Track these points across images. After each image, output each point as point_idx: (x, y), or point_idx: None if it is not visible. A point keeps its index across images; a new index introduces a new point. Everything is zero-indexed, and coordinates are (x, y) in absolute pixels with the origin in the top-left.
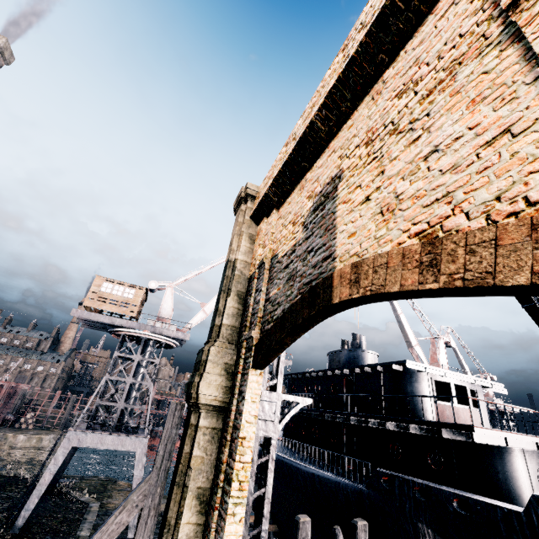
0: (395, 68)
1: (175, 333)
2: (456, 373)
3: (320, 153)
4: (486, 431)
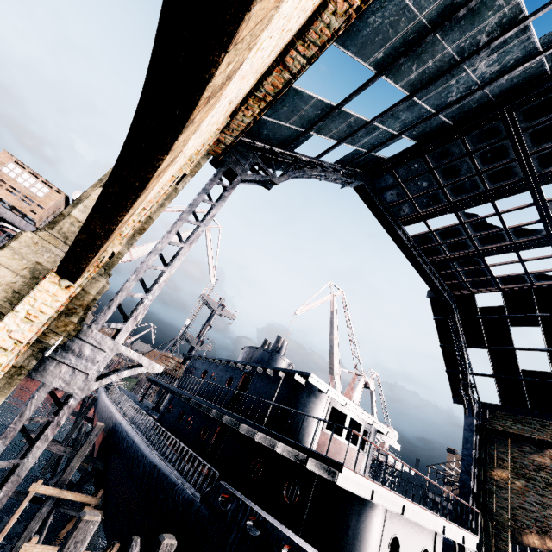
0: None
1: None
2: (357, 407)
3: None
4: (355, 476)
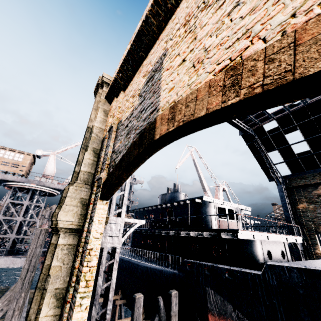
0: None
1: (56, 186)
2: (228, 202)
3: (153, 45)
4: (244, 232)
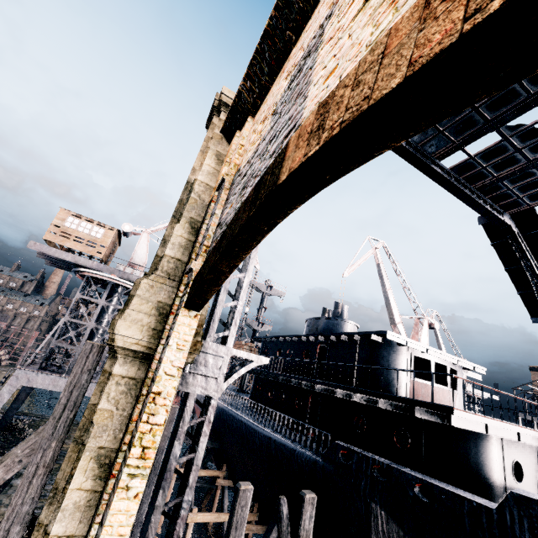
0: None
1: None
2: (438, 351)
3: (312, 12)
4: (466, 415)
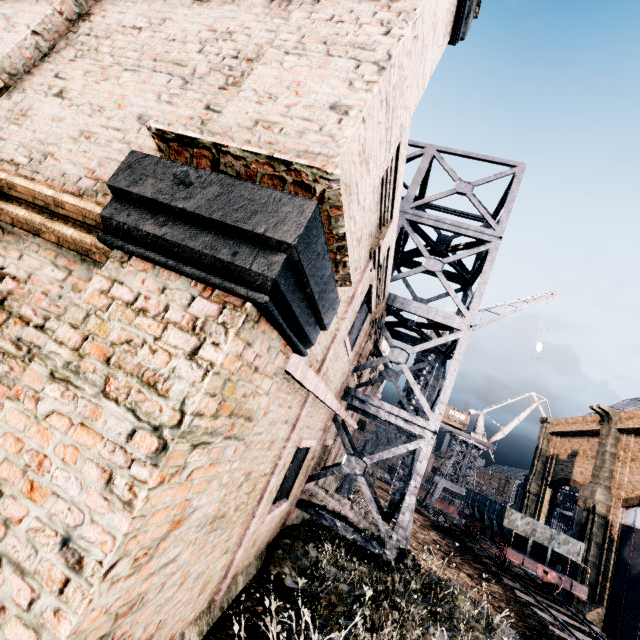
0: (591, 440)
1: (488, 445)
2: None
3: (575, 436)
4: None
